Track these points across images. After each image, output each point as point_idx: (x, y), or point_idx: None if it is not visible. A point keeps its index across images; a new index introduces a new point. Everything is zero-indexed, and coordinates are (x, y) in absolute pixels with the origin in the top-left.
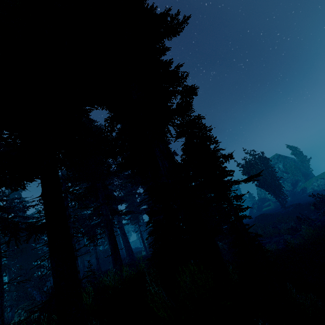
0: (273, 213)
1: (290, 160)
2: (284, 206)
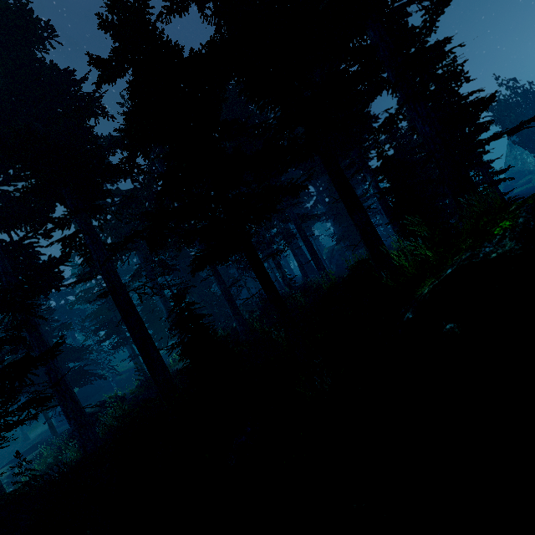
0: None
1: None
2: None
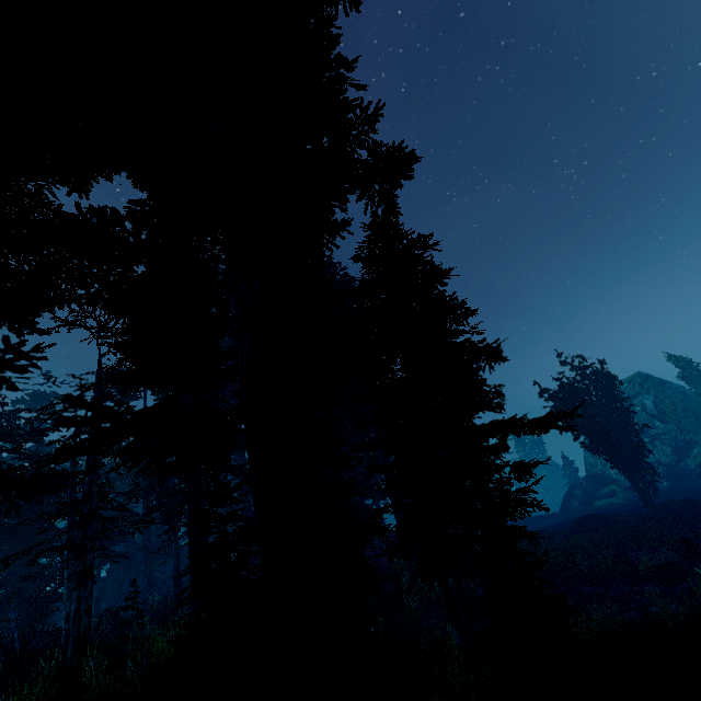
0: (622, 517)
1: (674, 391)
2: (651, 503)
